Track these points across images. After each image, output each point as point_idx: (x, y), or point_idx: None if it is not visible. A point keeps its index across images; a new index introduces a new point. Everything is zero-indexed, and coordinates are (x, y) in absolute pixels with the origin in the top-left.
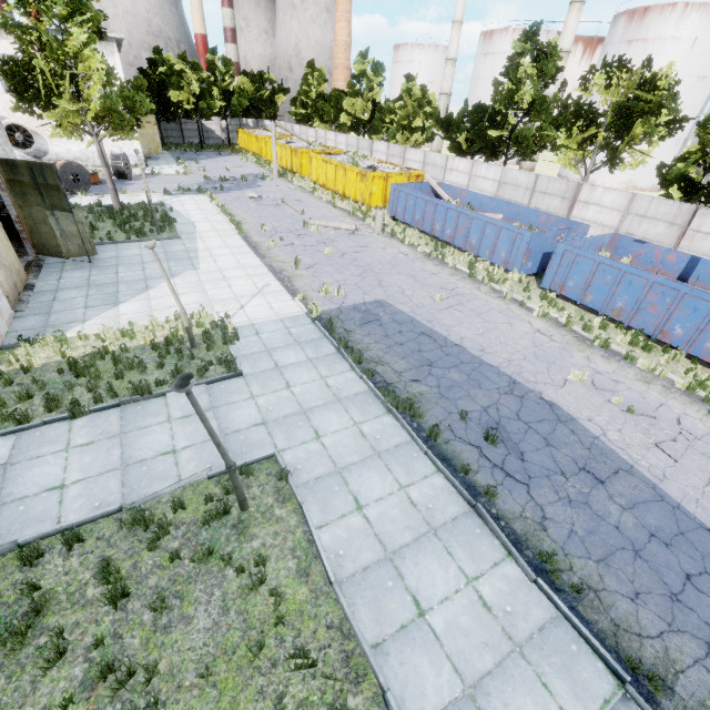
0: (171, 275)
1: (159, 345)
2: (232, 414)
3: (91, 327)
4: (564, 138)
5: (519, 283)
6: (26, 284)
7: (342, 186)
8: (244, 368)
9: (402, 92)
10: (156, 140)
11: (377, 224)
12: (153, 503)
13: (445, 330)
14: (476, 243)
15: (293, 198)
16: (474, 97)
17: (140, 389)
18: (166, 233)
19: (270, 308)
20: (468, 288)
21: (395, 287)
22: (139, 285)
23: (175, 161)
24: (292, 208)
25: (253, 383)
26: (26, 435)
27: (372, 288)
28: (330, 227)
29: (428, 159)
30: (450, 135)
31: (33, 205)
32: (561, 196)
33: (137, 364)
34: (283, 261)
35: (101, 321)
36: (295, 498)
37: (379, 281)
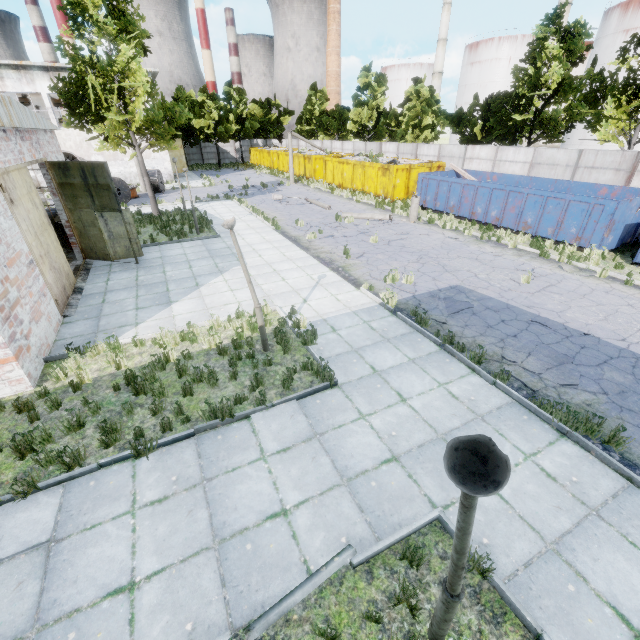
0: (219, 271)
1: (226, 349)
2: (345, 444)
3: (145, 331)
4: (610, 109)
5: (601, 260)
6: (74, 287)
7: (360, 184)
8: (336, 375)
9: (406, 97)
10: (183, 160)
11: (413, 212)
12: (279, 623)
13: (556, 316)
14: (533, 221)
15: (314, 197)
16: (462, 102)
17: (220, 412)
18: (205, 233)
19: (336, 301)
20: (548, 268)
21: (464, 271)
22: (188, 283)
23: (199, 177)
24: (318, 205)
25: (355, 395)
26: (76, 486)
27: (439, 274)
28: (362, 219)
29: (444, 151)
30: (460, 130)
31: (83, 208)
32: (615, 169)
33: (207, 375)
34: (330, 251)
35: (155, 323)
36: (513, 613)
37: (442, 265)
